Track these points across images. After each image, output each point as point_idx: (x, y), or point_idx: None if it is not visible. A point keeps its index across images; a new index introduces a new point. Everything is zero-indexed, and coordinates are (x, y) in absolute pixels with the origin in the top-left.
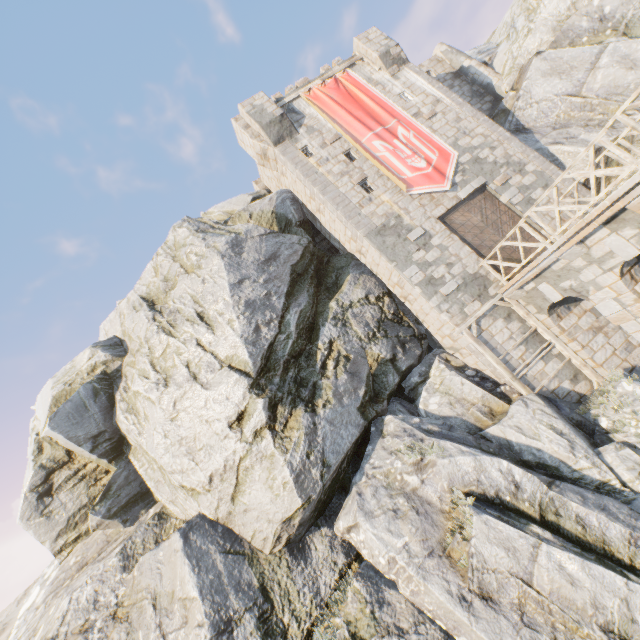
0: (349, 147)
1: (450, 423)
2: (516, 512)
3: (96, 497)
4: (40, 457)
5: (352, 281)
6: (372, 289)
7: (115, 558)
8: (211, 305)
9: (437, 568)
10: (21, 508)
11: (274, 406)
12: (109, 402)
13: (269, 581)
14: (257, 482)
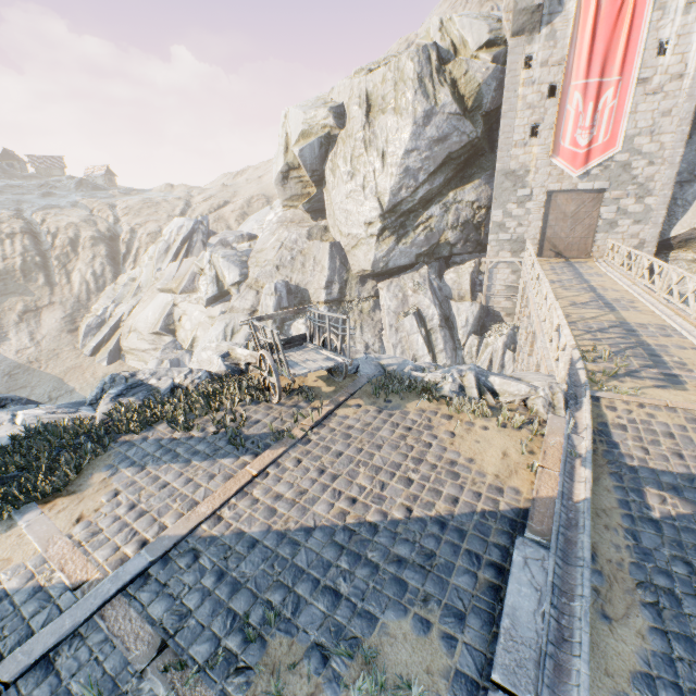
0: (559, 81)
1: (445, 288)
2: (425, 324)
3: (304, 195)
4: (287, 155)
5: (475, 186)
6: (482, 199)
7: (305, 232)
8: (391, 153)
9: (392, 316)
10: (275, 178)
11: (384, 230)
12: (325, 155)
13: (349, 281)
14: (362, 251)
